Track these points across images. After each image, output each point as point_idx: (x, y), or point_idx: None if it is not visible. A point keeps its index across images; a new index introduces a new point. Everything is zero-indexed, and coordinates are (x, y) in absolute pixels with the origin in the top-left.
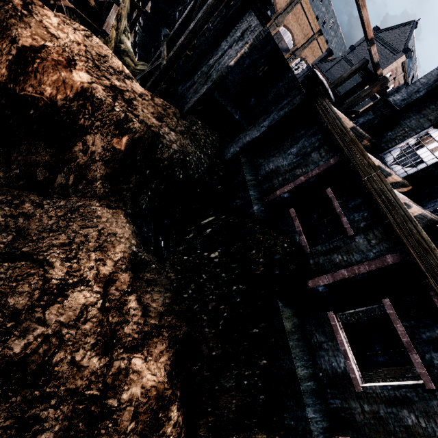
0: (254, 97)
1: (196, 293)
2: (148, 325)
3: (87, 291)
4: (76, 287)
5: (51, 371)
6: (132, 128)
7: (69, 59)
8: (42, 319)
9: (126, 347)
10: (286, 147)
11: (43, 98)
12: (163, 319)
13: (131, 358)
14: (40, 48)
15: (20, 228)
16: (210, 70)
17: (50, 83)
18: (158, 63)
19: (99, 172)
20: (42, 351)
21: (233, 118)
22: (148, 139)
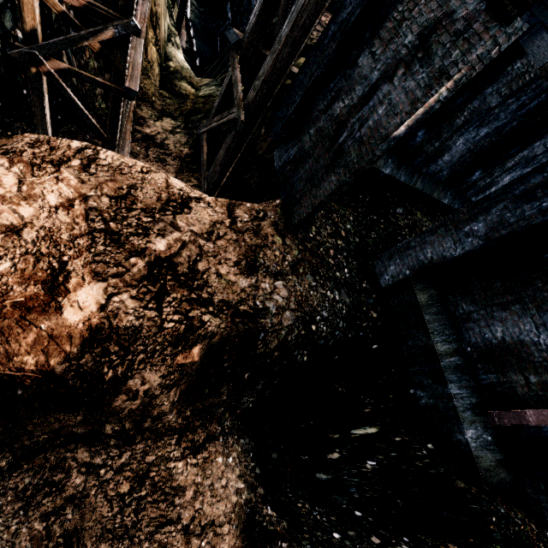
0: (425, 128)
1: None
2: None
3: None
4: None
5: None
6: (204, 333)
7: (51, 272)
8: None
9: None
10: (543, 296)
11: (26, 374)
12: None
13: None
14: None
15: (70, 532)
16: (339, 135)
17: (28, 347)
18: (230, 117)
19: (166, 405)
20: None
21: (379, 175)
22: (237, 336)
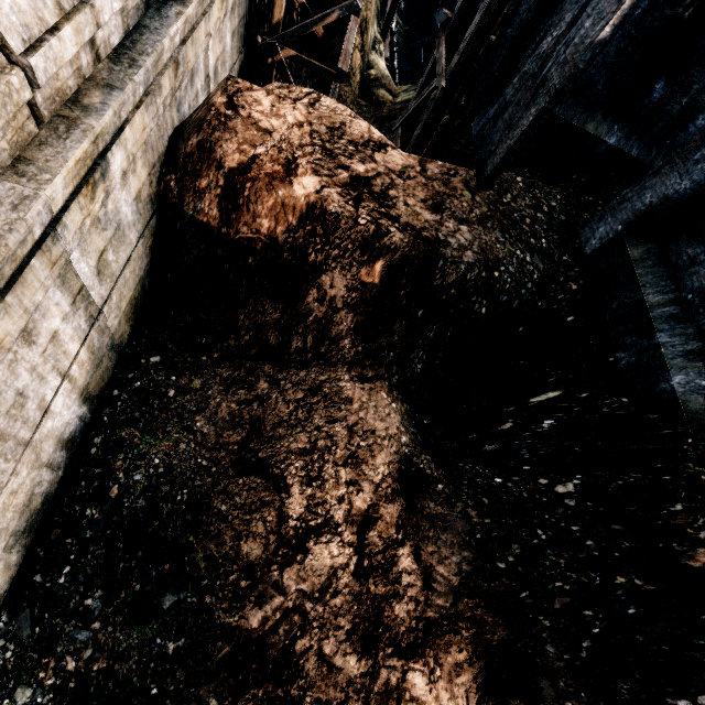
0: (665, 78)
1: (523, 565)
2: (431, 607)
3: (333, 544)
4: (318, 534)
5: (294, 663)
6: (389, 245)
7: (287, 161)
8: (278, 584)
9: (397, 645)
10: None
11: (260, 237)
12: (458, 602)
13: (405, 670)
14: (249, 164)
15: (255, 418)
16: (543, 68)
17: (267, 212)
18: (430, 89)
19: (344, 326)
20: (281, 631)
21: (600, 146)
22: (417, 258)
